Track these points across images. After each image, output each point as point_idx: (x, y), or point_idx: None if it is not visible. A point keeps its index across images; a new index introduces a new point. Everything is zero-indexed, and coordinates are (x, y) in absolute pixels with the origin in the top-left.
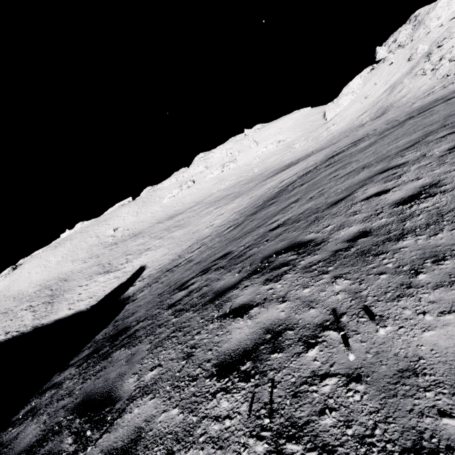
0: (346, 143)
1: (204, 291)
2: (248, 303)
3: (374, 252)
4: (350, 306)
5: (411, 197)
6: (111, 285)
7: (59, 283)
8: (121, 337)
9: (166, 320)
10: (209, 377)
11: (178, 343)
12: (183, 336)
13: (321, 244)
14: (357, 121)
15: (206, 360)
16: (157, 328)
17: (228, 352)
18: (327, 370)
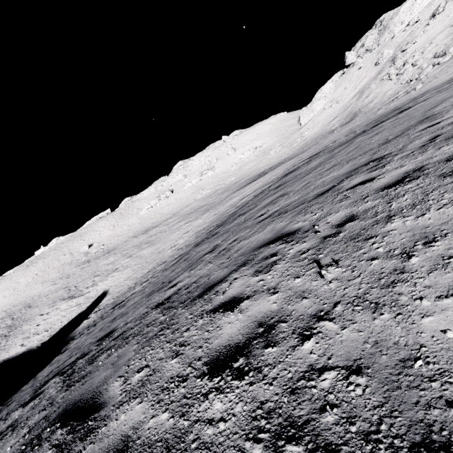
0: (308, 155)
1: None
2: None
3: None
4: None
5: (232, 351)
6: (70, 315)
7: (22, 310)
8: None
9: None
10: None
11: None
12: None
13: (88, 437)
14: (329, 126)
15: None
16: None
17: None
18: None
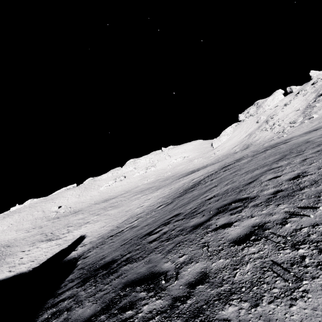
0: (230, 160)
1: (179, 228)
2: (228, 222)
3: (291, 195)
4: (294, 210)
5: (295, 177)
6: (53, 250)
7: (1, 248)
8: (114, 264)
9: (158, 245)
10: (232, 246)
11: (189, 245)
12: (190, 242)
13: (255, 197)
14: (232, 150)
15: (221, 243)
16: (154, 249)
17: (234, 237)
18: (300, 227)
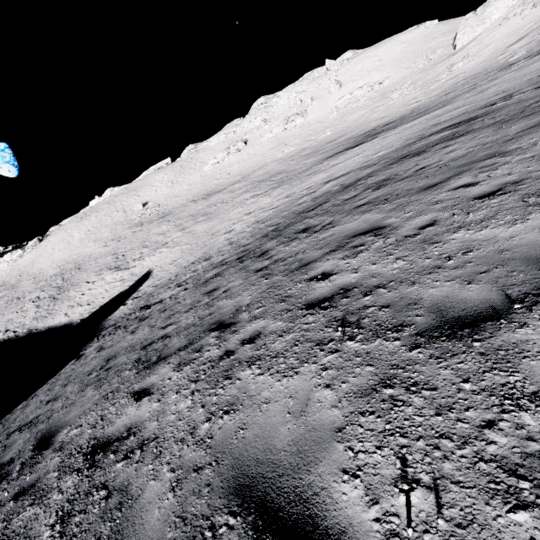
0: (451, 117)
1: None
2: None
3: None
4: None
5: None
6: (113, 291)
7: (72, 271)
8: None
9: None
10: None
11: None
12: None
13: None
14: (504, 55)
15: None
16: None
17: None
18: None
